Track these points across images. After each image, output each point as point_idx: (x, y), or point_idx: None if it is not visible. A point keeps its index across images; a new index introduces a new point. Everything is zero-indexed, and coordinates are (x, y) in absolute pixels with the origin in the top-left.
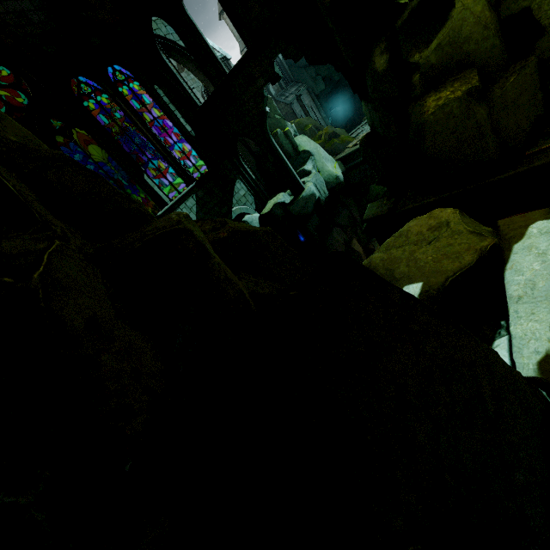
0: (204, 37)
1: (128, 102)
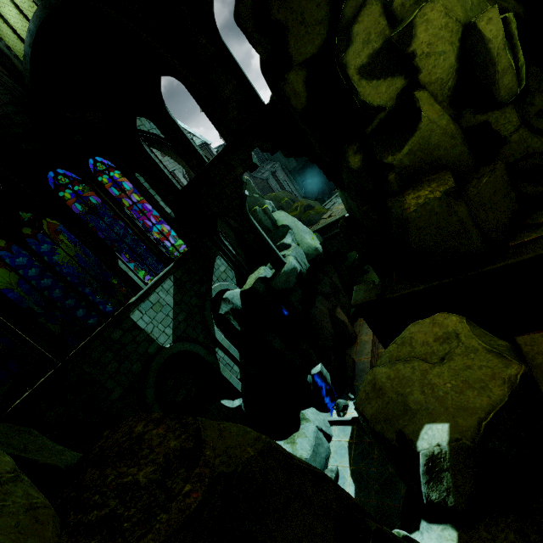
0: (185, 133)
1: (107, 190)
